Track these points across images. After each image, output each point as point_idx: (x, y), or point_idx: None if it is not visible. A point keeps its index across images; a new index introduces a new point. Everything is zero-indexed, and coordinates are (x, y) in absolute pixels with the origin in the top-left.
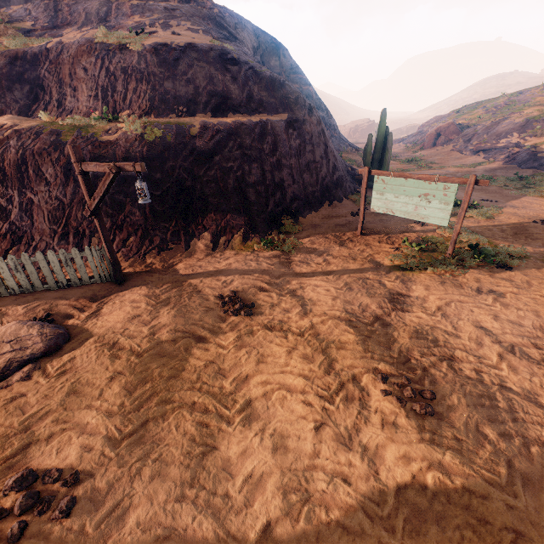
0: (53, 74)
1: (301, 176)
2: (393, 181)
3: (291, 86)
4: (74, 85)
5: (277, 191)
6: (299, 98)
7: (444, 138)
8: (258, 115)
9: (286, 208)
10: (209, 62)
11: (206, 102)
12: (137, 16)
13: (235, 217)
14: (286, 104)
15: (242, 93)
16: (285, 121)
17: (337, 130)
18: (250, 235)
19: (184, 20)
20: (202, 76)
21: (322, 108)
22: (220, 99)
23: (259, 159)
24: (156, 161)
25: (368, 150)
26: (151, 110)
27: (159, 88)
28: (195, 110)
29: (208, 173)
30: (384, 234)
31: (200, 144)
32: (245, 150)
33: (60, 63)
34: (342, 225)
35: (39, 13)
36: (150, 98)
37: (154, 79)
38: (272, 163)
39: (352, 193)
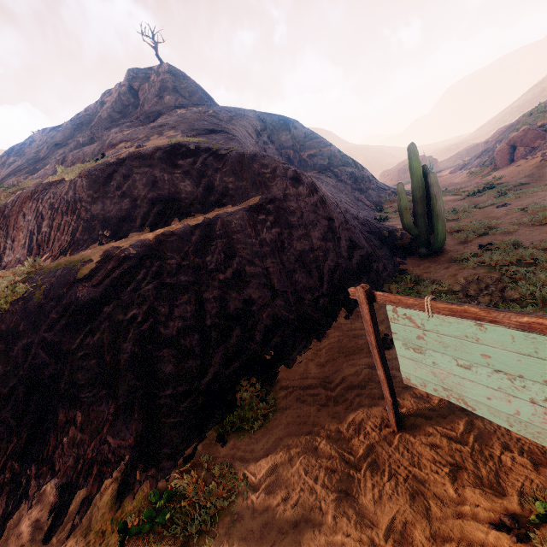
0: (4, 228)
1: (289, 280)
2: (437, 323)
3: (267, 157)
4: (13, 236)
5: (232, 330)
6: (277, 169)
7: (523, 149)
8: (218, 208)
9: (250, 358)
10: (153, 165)
11: (146, 213)
12: (123, 143)
13: (120, 427)
14: (260, 182)
15: (197, 188)
16: (251, 207)
17: (374, 180)
18: (137, 476)
19: (167, 131)
20: (143, 183)
21: (349, 163)
22: (164, 203)
23: (195, 283)
24: (2, 342)
25: (402, 205)
26: (70, 245)
27: (85, 215)
28: (127, 229)
29: (88, 341)
30: (463, 421)
31: (82, 293)
32: (166, 277)
33: (10, 215)
34: (360, 388)
35: (50, 169)
36: (73, 230)
37: (81, 206)
38: (223, 281)
39: (390, 277)
